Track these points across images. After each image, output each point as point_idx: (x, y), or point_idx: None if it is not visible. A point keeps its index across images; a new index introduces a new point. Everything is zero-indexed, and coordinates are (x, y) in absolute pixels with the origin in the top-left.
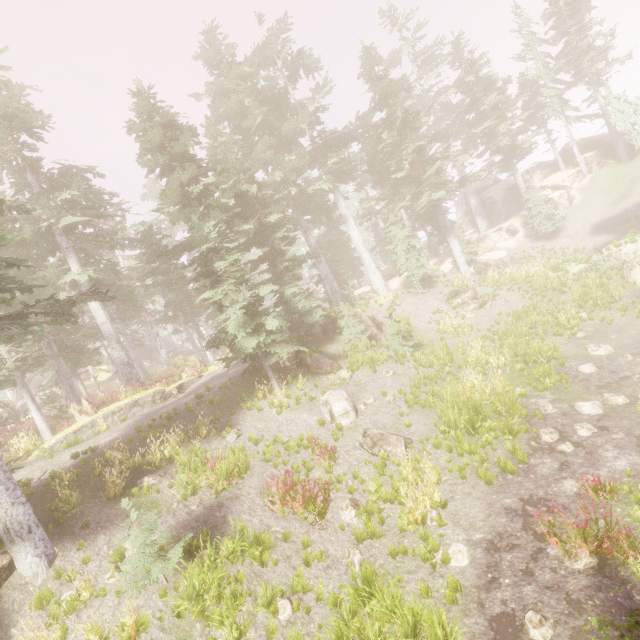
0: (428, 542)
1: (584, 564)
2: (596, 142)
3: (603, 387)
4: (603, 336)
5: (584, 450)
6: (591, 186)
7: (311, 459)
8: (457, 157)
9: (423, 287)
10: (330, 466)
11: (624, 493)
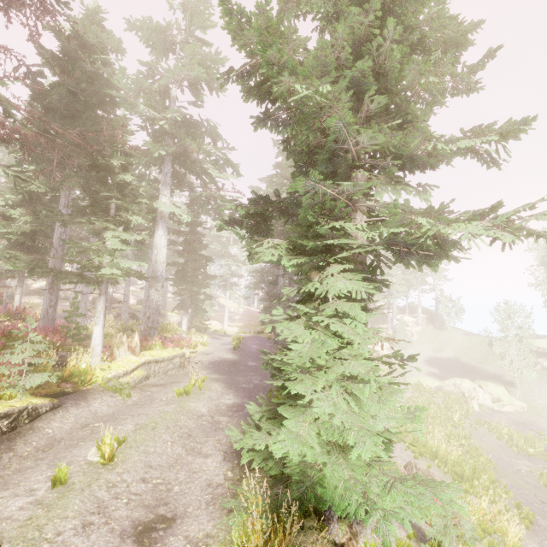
0: None
1: None
2: (427, 311)
3: (514, 473)
4: (479, 437)
5: None
6: (422, 333)
7: None
8: (394, 284)
9: None
10: None
11: None
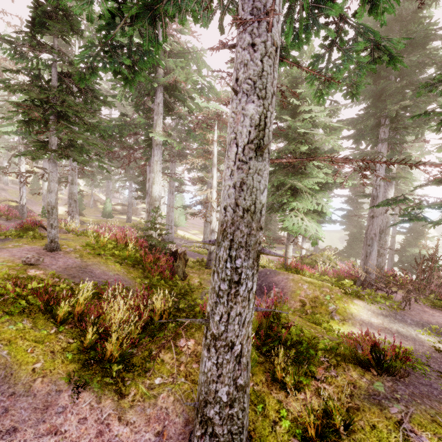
0: None
1: None
2: None
3: None
4: None
5: None
6: None
7: None
8: None
9: None
10: None
11: None
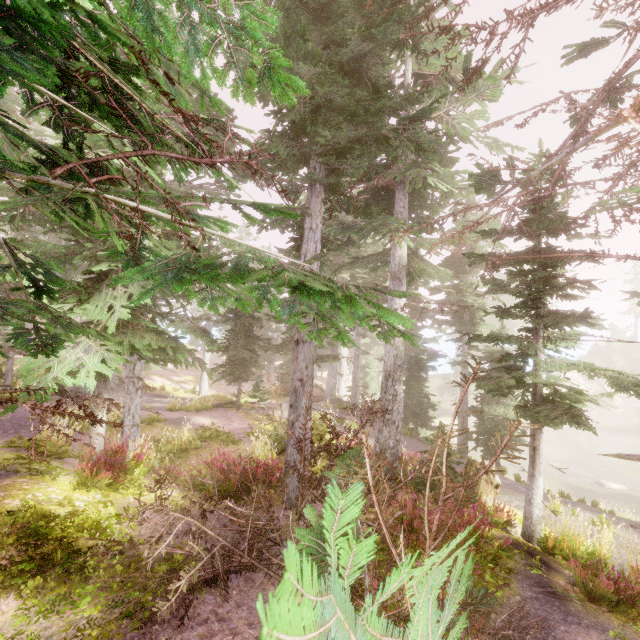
0: None
1: None
2: None
3: None
4: None
5: None
6: None
7: None
8: None
9: None
10: None
11: None
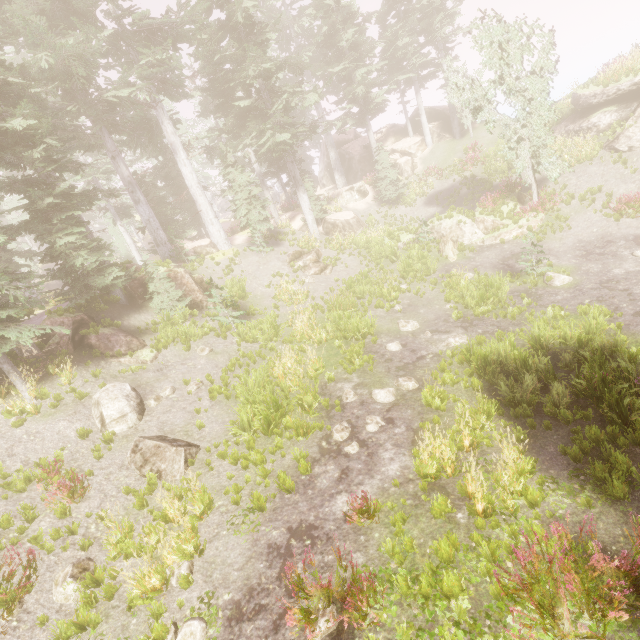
0: (153, 629)
1: (322, 633)
2: (439, 113)
3: (402, 369)
4: (415, 310)
5: (367, 451)
6: (431, 157)
7: (41, 499)
8: (306, 95)
9: (269, 245)
10: (65, 509)
11: (387, 510)
